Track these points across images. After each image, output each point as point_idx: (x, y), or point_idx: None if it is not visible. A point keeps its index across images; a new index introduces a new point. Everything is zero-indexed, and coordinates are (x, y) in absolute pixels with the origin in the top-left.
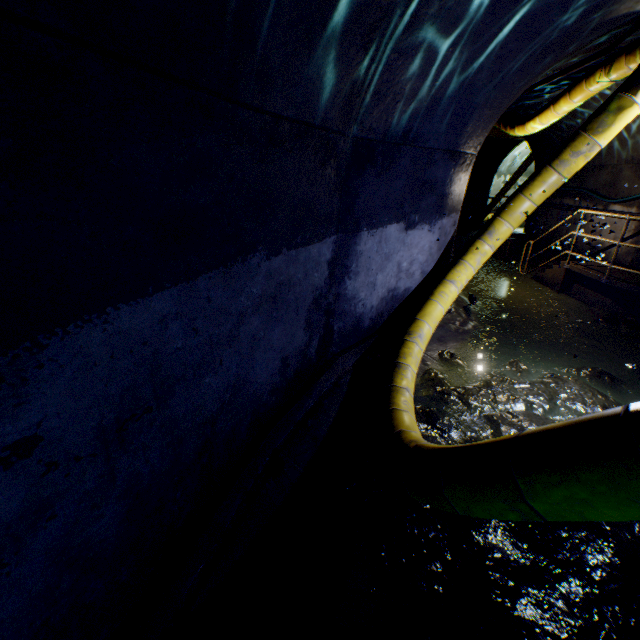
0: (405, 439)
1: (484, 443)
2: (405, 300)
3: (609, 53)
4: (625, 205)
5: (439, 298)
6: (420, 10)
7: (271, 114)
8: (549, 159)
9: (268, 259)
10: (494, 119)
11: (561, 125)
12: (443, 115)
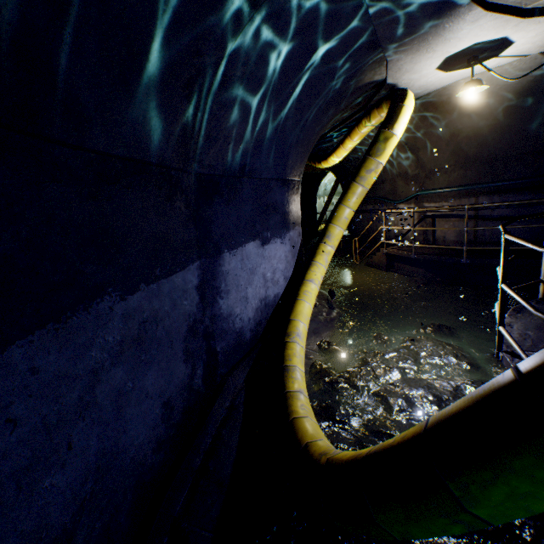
0: (314, 454)
1: (397, 444)
2: (277, 305)
3: (366, 109)
4: (406, 203)
5: (305, 296)
6: (229, 72)
7: (96, 152)
8: (352, 177)
9: (123, 299)
10: (307, 154)
11: (350, 158)
12: (269, 153)
